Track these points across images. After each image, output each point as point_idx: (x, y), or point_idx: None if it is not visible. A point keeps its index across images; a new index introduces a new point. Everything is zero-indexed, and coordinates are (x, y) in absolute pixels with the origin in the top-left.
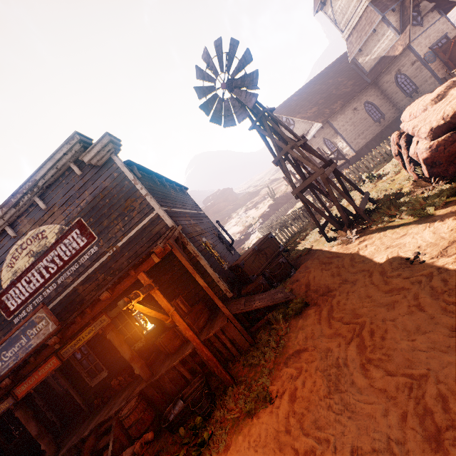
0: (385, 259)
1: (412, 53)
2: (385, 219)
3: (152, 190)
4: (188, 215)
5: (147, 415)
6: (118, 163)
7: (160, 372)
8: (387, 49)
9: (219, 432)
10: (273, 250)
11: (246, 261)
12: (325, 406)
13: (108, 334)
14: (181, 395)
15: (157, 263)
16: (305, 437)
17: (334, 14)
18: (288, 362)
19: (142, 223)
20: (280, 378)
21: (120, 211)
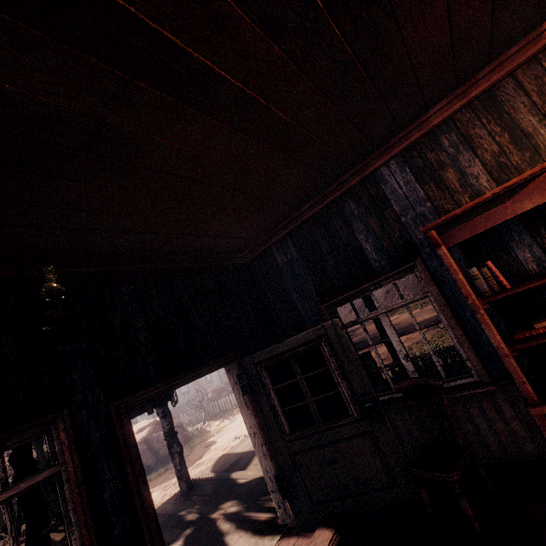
0: None
1: None
2: None
3: None
4: None
5: None
6: None
7: None
8: None
9: None
10: None
11: None
12: None
13: None
14: None
15: None
16: None
17: None
18: None
19: None
20: None
21: None
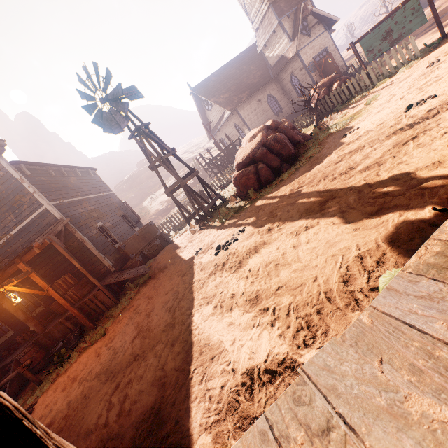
0: (193, 250)
1: (300, 61)
2: (215, 219)
3: (42, 185)
4: (87, 201)
5: (39, 354)
6: (3, 163)
7: (50, 327)
8: (284, 51)
9: (75, 354)
10: (152, 234)
11: (128, 244)
12: (119, 333)
13: (4, 305)
14: (63, 339)
15: (49, 248)
16: (104, 347)
17: (245, 3)
18: (124, 313)
19: (33, 215)
20: (116, 322)
21: (10, 205)
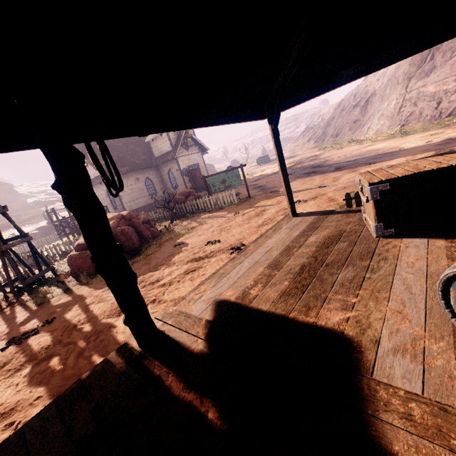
0: None
1: (177, 164)
2: (33, 297)
3: None
4: None
5: None
6: None
7: None
8: (167, 152)
9: None
10: None
11: None
12: None
13: None
14: None
15: None
16: None
17: None
18: None
19: None
20: None
21: None
